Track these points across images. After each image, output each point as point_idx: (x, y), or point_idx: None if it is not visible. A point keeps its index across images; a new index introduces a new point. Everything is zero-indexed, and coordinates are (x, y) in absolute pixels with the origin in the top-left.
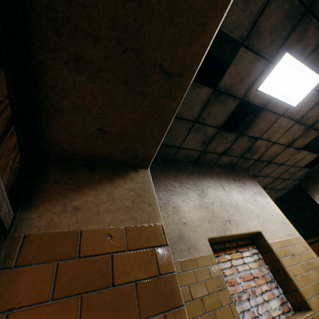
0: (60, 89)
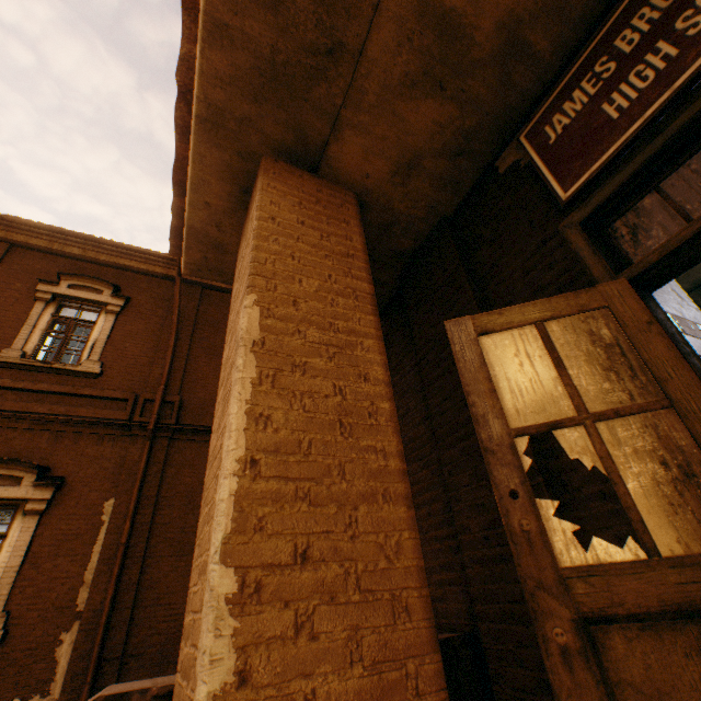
0: (700, 160)
